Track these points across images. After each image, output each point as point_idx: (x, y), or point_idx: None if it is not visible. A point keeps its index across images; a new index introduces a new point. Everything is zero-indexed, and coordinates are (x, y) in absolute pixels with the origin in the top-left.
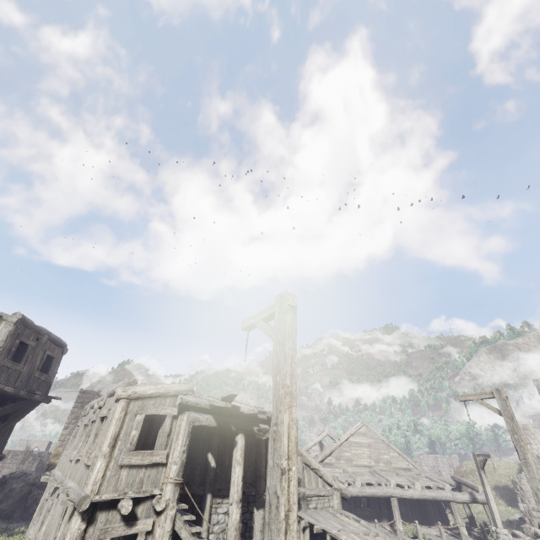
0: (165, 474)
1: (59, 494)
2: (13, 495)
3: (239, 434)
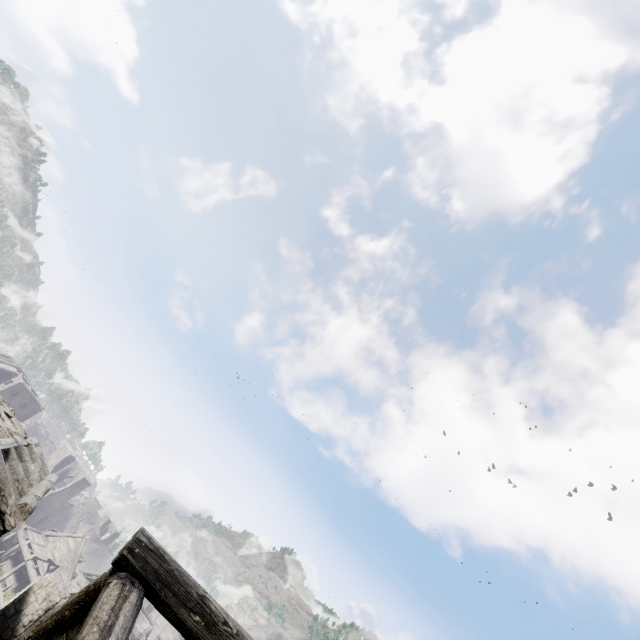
0: None
1: None
2: None
3: None
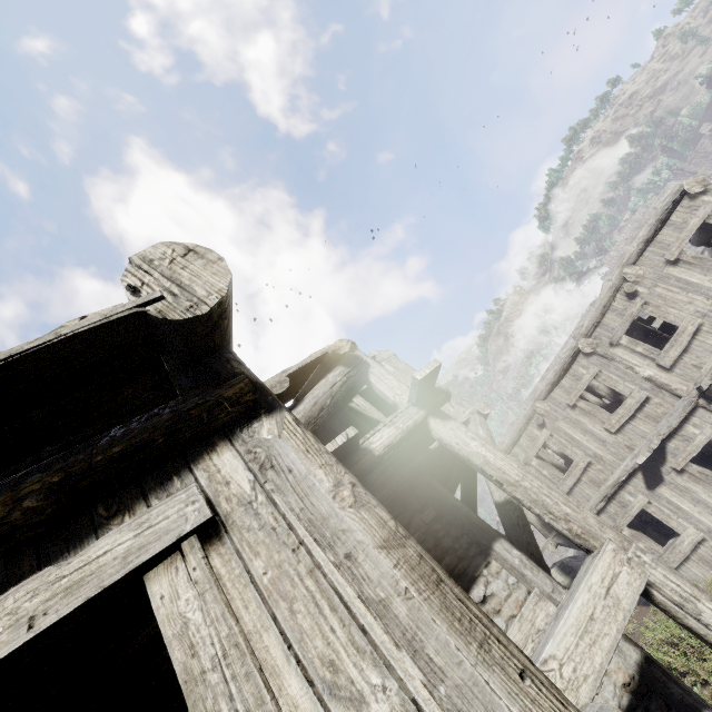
0: None
1: (710, 399)
2: None
3: None
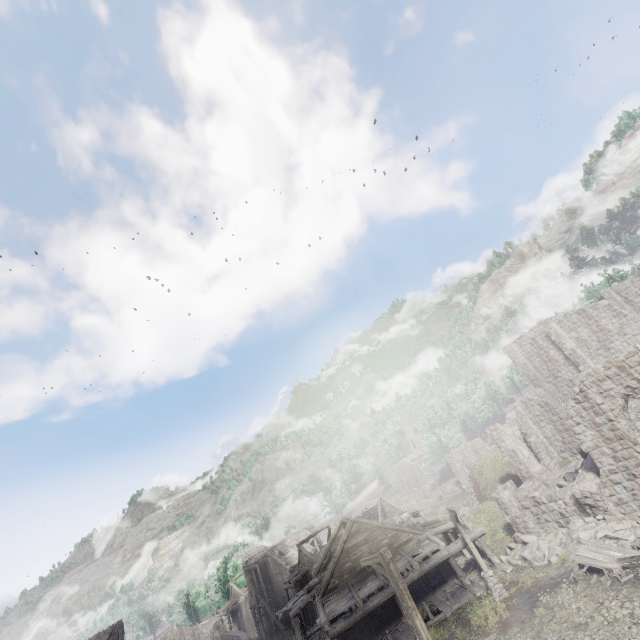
0: None
1: None
2: None
3: None
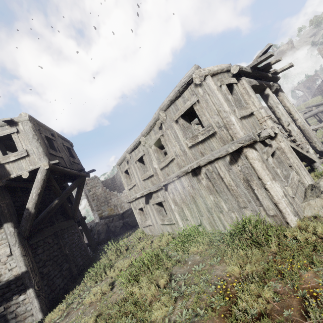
0: (258, 119)
1: (166, 189)
2: (102, 232)
3: (266, 89)
